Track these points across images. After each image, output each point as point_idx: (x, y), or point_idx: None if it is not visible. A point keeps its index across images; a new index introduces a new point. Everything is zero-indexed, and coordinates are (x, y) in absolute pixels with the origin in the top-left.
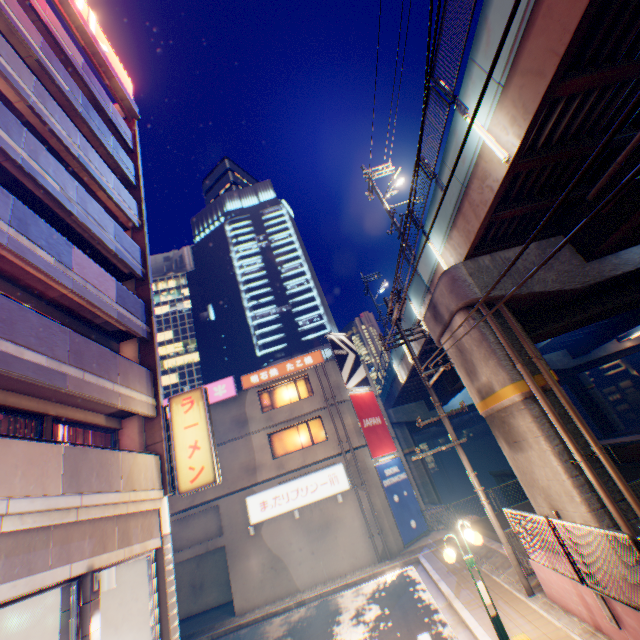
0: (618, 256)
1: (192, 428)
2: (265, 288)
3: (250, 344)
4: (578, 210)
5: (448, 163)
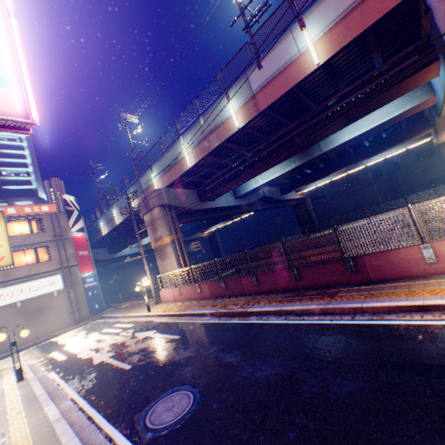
0: (208, 203)
1: None
2: None
3: None
4: (203, 185)
5: (172, 152)
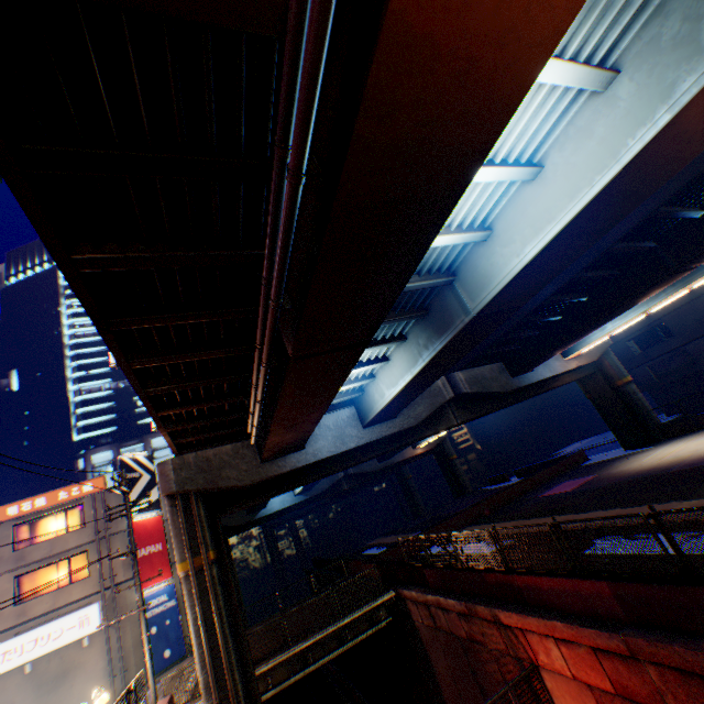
0: (284, 459)
1: None
2: (101, 356)
3: (66, 425)
4: None
5: None
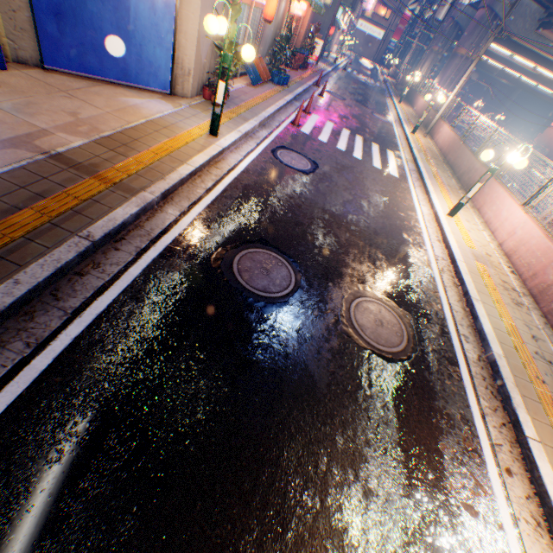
0: None
1: (372, 5)
2: None
3: None
4: None
5: None
